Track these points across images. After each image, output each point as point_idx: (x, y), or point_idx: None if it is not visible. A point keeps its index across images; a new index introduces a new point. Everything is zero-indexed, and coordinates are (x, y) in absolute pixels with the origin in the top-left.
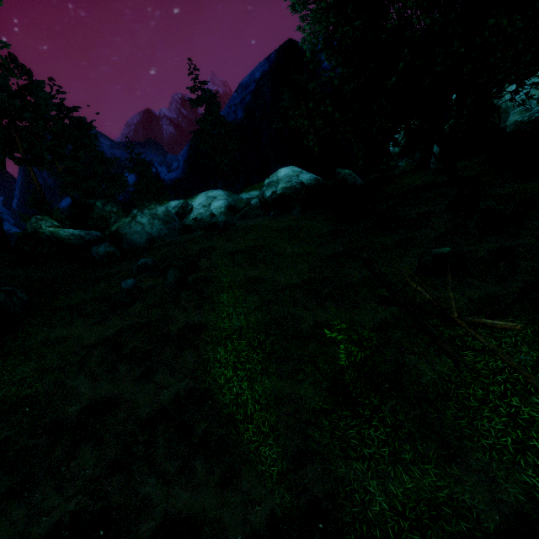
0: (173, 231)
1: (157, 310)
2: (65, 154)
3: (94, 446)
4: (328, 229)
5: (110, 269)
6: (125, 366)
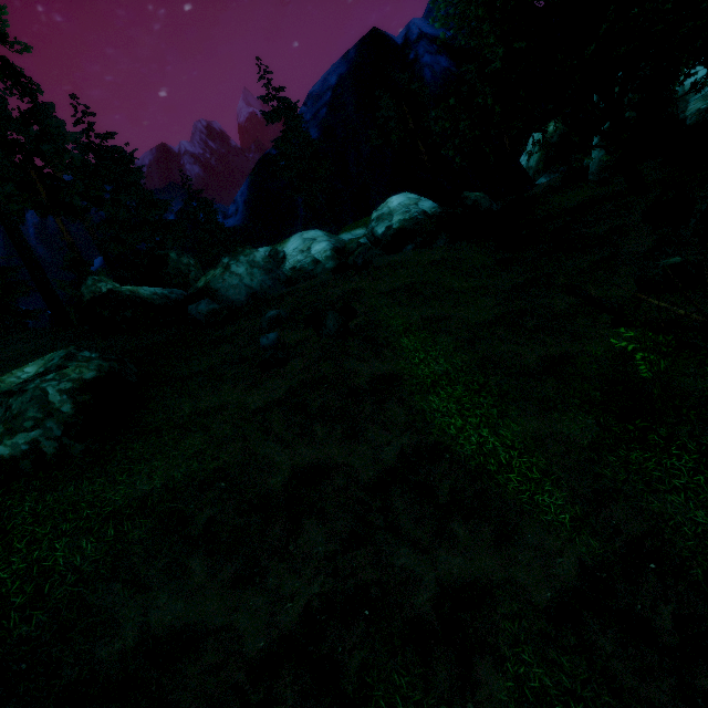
0: (277, 282)
1: (327, 363)
2: (102, 198)
3: (318, 520)
4: (491, 259)
5: (224, 330)
6: (322, 427)
